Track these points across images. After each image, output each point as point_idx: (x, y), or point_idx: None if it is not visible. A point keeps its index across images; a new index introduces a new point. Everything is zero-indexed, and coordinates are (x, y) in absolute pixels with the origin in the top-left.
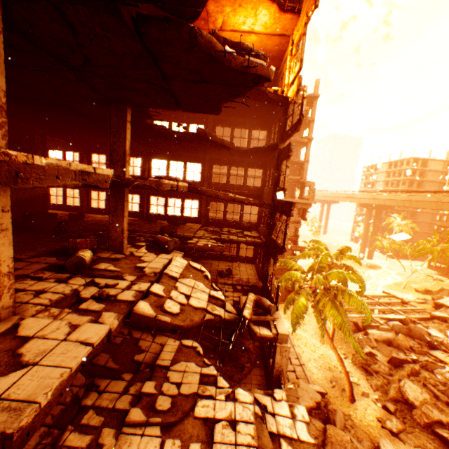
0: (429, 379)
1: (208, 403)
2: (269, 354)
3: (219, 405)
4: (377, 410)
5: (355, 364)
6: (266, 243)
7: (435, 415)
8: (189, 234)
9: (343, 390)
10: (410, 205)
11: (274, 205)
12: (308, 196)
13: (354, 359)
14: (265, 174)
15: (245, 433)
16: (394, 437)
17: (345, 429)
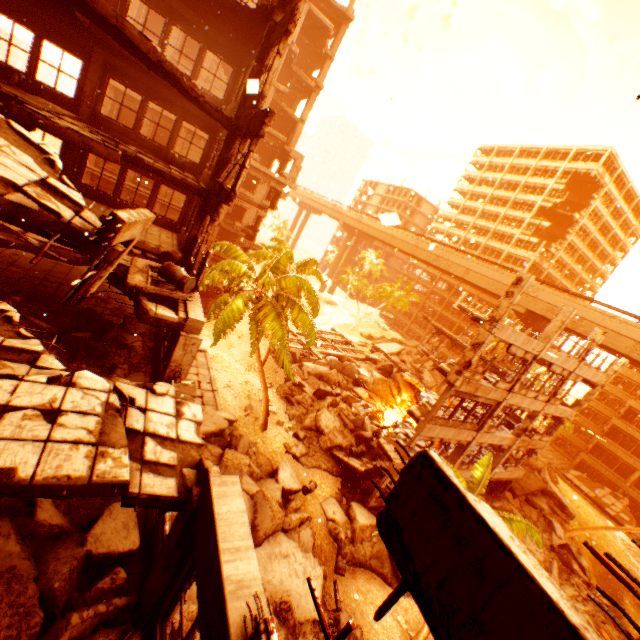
0: (345, 410)
1: (0, 385)
2: (167, 356)
3: (30, 388)
4: (287, 438)
5: (279, 394)
6: (206, 191)
7: (339, 441)
8: (36, 104)
9: (257, 419)
10: (391, 241)
11: (238, 126)
12: (289, 174)
13: (280, 389)
14: (236, 80)
15: (75, 427)
16: (296, 461)
17: (247, 455)
